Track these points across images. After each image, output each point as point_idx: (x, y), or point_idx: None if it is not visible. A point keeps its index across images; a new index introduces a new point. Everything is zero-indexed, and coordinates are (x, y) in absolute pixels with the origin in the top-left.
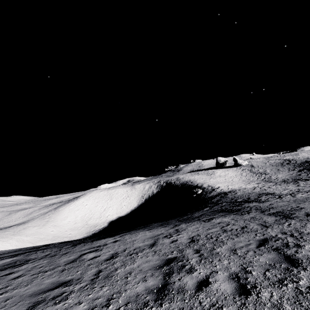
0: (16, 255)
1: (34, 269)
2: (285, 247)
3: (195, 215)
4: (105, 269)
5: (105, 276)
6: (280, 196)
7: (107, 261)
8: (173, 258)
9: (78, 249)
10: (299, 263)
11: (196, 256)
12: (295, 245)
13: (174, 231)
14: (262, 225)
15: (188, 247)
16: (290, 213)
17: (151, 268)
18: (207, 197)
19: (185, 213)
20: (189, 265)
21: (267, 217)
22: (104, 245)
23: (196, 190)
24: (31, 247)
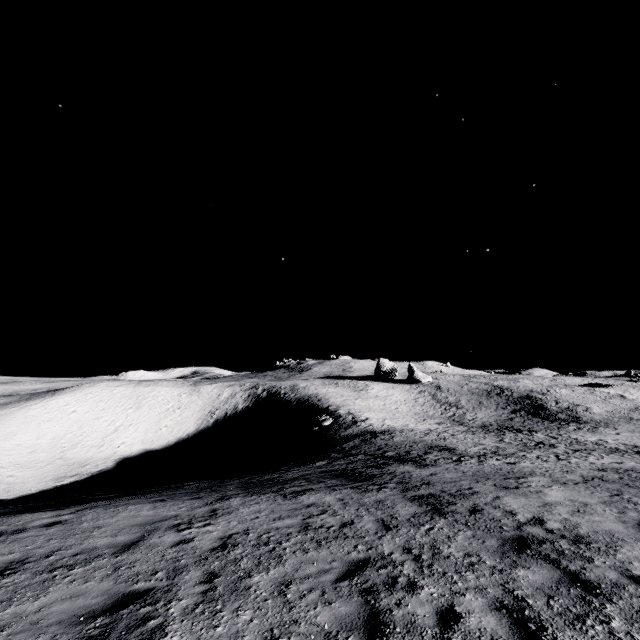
0: None
1: None
2: (386, 587)
3: (288, 475)
4: None
5: None
6: (460, 457)
7: None
8: (140, 593)
9: None
10: (384, 636)
11: (197, 593)
12: (407, 584)
13: (204, 514)
14: (382, 523)
15: (200, 562)
16: (448, 502)
17: (67, 617)
18: (337, 437)
19: (280, 465)
20: (161, 619)
21: (403, 505)
22: (15, 531)
23: (322, 418)
24: None
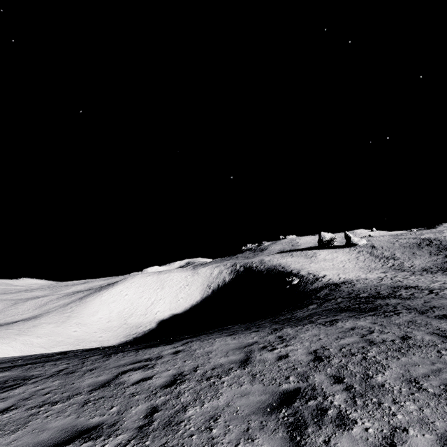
0: (10, 369)
1: (34, 397)
2: None
3: (298, 315)
4: (163, 405)
5: (166, 421)
6: (431, 291)
7: (166, 390)
8: (293, 392)
9: (114, 362)
10: None
11: (341, 390)
12: None
13: (276, 340)
14: (439, 335)
15: (314, 369)
16: None
17: (255, 409)
18: (307, 290)
19: (276, 312)
20: (334, 409)
21: (438, 322)
22: (157, 358)
23: (290, 279)
24: (38, 355)
